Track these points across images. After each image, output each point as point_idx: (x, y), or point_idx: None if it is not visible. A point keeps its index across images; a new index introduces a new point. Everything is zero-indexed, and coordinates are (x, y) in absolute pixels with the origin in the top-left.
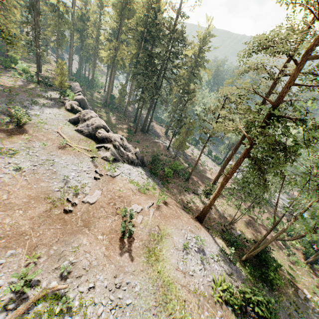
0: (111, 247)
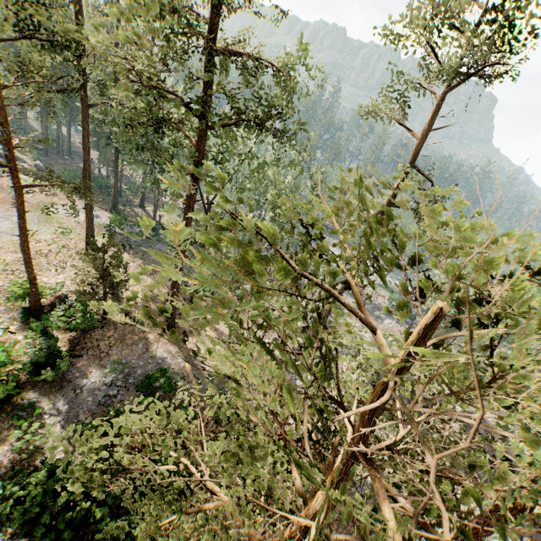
0: (1, 204)
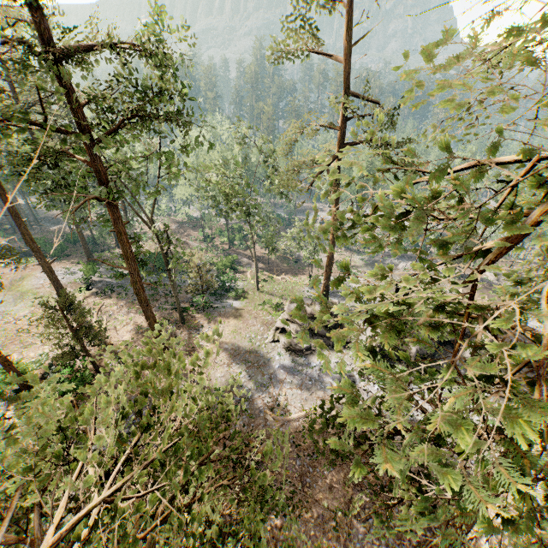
0: None
